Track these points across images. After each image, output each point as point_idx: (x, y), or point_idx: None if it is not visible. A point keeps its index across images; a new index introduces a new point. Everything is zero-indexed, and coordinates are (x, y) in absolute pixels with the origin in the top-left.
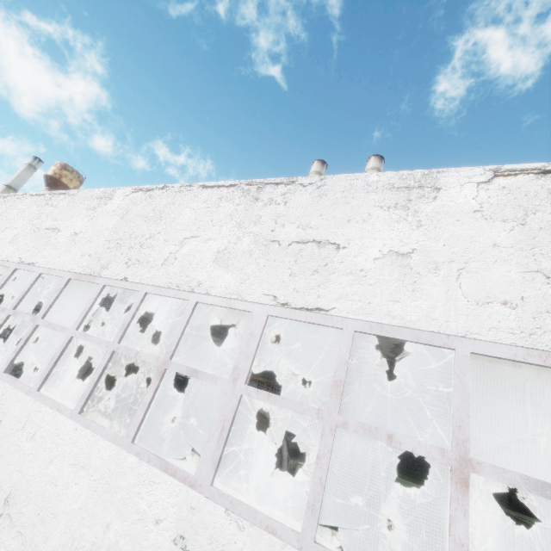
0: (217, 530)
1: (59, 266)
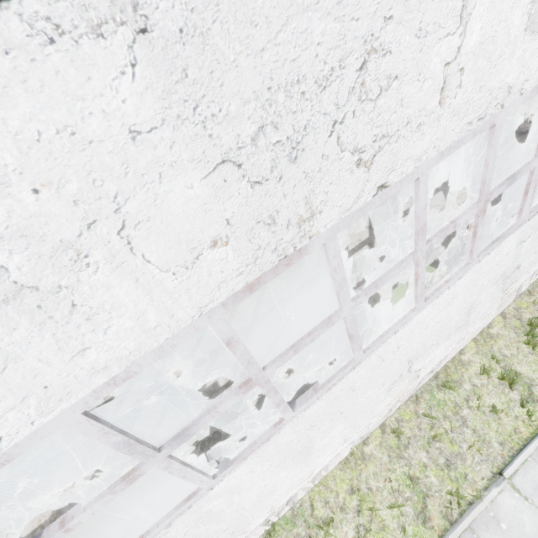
0: (535, 222)
1: (142, 347)
